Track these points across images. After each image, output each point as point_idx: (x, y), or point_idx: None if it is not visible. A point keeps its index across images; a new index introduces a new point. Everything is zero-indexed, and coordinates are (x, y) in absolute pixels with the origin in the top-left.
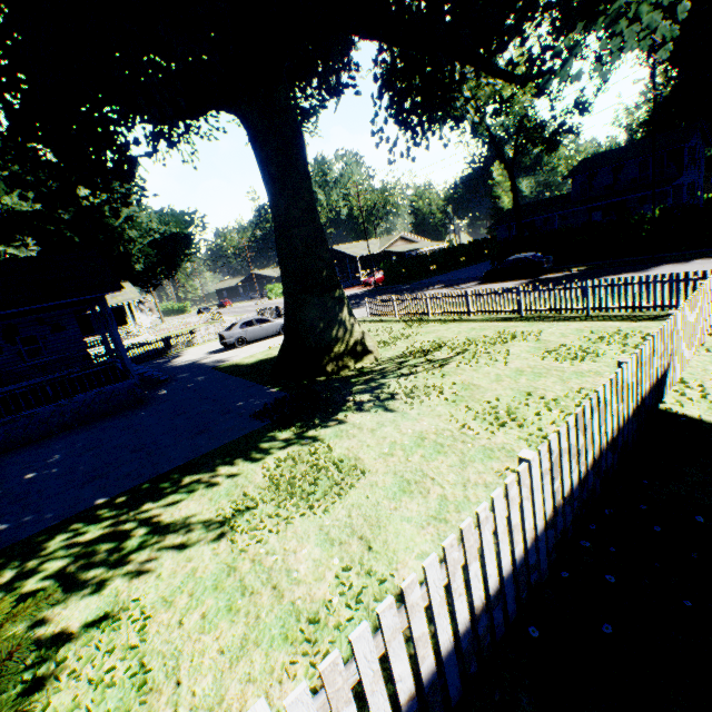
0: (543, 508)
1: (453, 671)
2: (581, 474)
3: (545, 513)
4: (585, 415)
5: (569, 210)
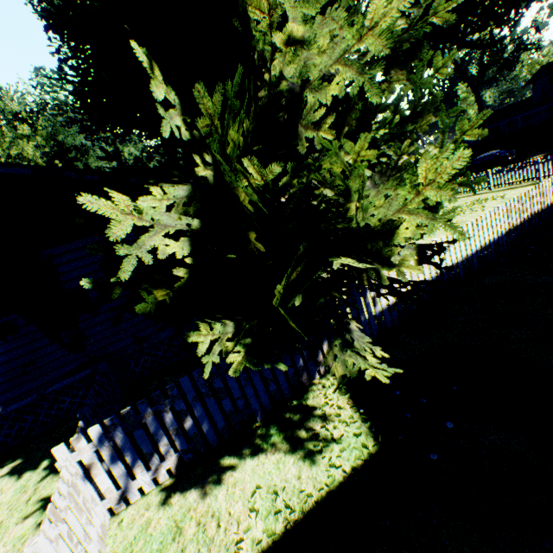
0: (504, 227)
1: (475, 260)
2: (520, 221)
3: (505, 229)
4: (521, 198)
5: (530, 112)
